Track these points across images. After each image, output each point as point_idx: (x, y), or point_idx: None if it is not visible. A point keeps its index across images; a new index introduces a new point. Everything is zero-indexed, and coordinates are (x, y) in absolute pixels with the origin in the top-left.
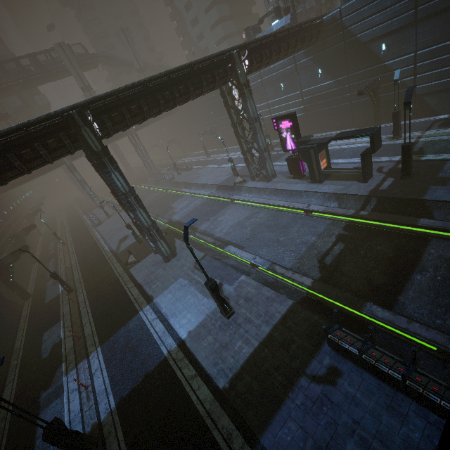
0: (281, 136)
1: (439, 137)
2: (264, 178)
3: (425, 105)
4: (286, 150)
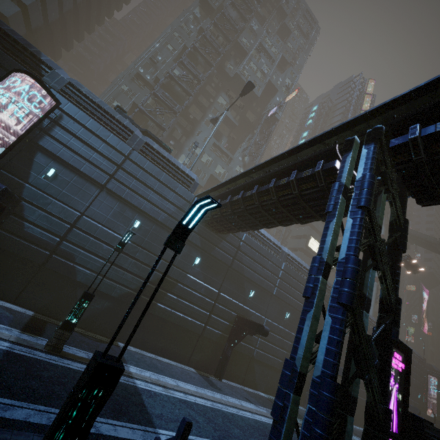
0: None
1: None
2: None
3: (253, 372)
4: None
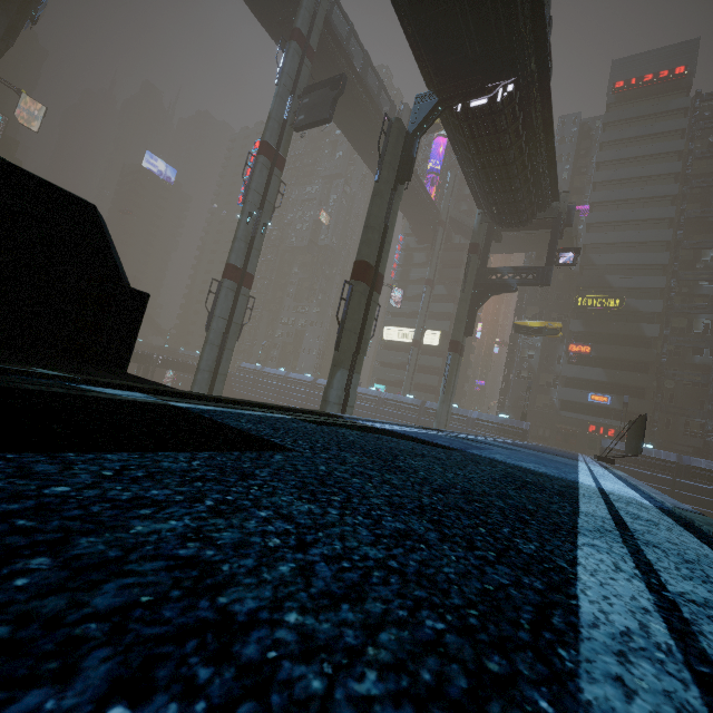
0: None
1: None
2: None
3: None
4: None
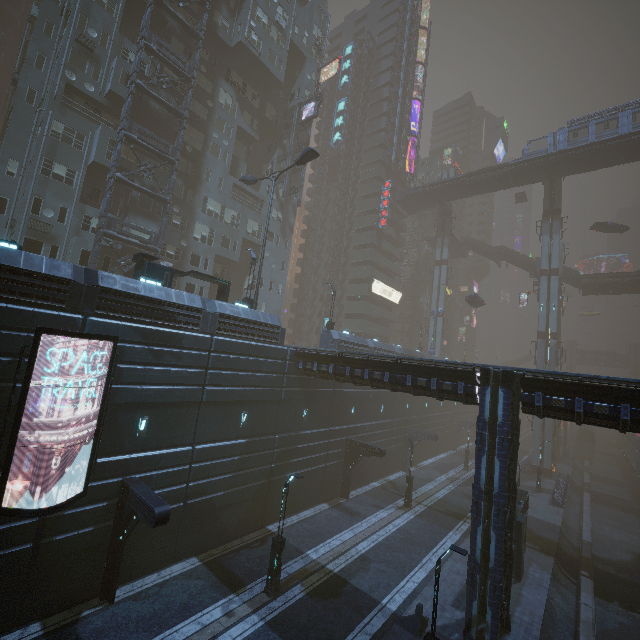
0: None
1: (429, 500)
2: (480, 634)
3: (365, 472)
4: None
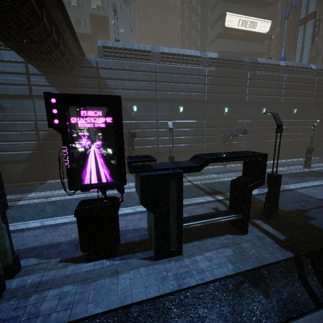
0: (70, 148)
1: (205, 181)
2: None
3: (164, 160)
4: (80, 185)
